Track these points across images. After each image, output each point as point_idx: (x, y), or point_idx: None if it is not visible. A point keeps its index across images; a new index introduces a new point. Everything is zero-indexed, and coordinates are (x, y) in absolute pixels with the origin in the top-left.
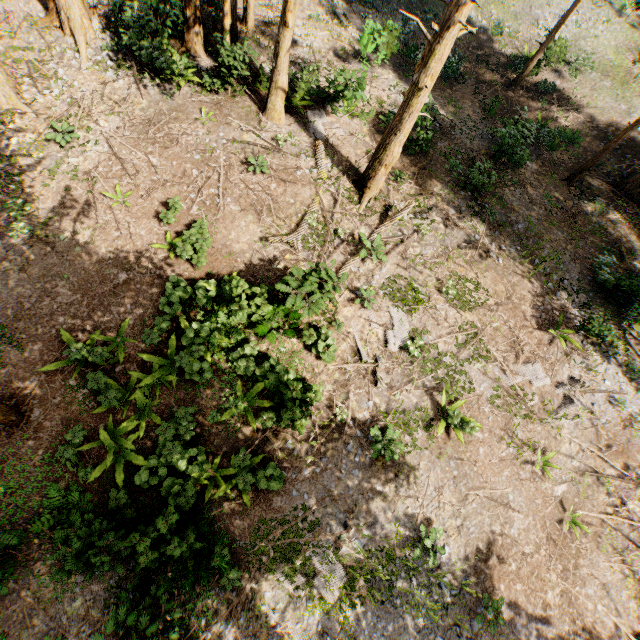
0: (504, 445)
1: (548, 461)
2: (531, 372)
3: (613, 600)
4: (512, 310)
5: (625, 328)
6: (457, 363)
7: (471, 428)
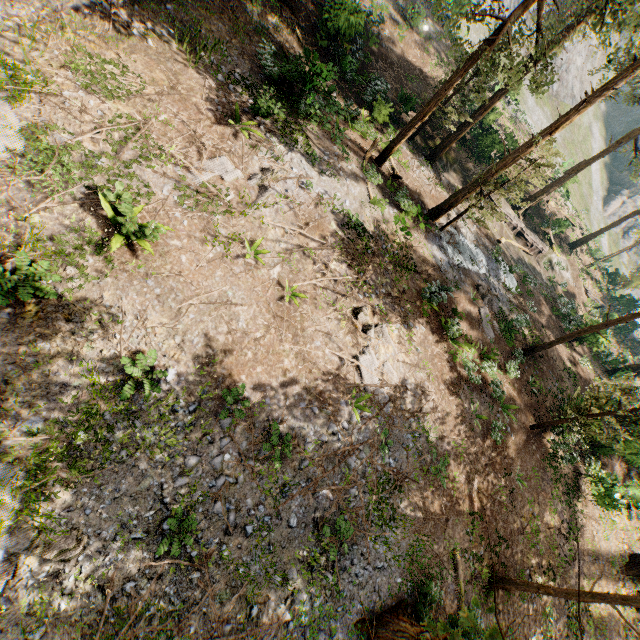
0: (209, 246)
1: (259, 250)
2: (219, 167)
3: (336, 342)
4: (181, 102)
5: (302, 124)
6: (121, 166)
7: (154, 230)
